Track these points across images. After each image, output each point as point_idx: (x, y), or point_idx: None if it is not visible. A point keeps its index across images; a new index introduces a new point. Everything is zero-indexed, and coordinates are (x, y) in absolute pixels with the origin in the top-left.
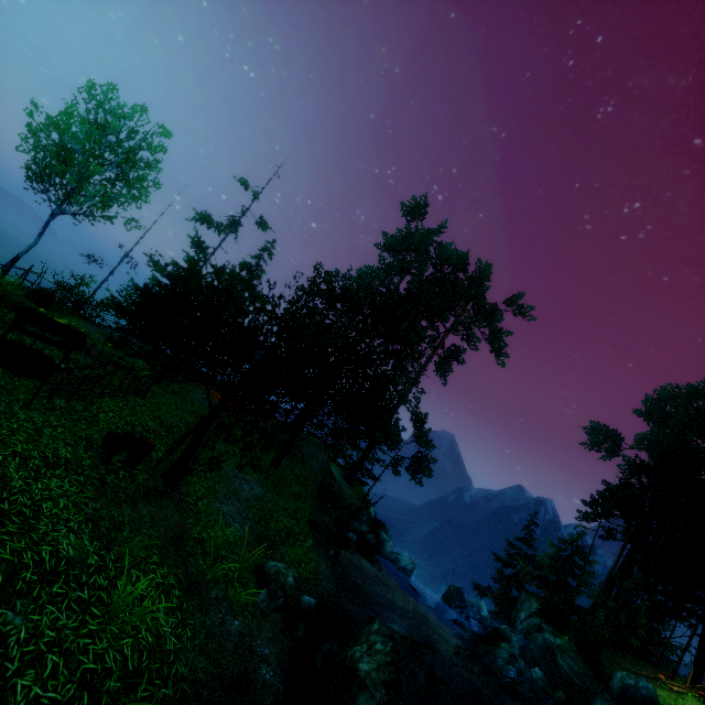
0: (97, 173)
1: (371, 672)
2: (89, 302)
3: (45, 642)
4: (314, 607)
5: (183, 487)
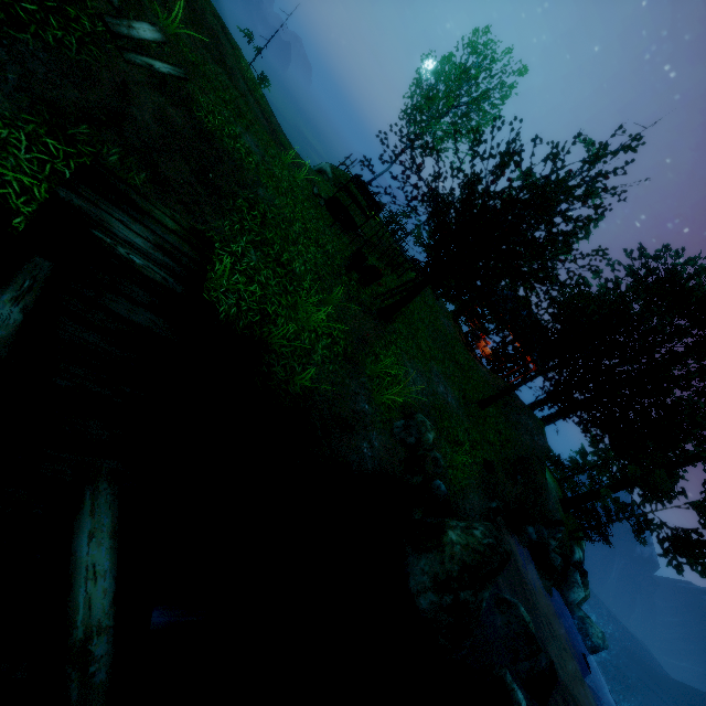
0: (448, 112)
1: (455, 543)
2: (402, 227)
3: (258, 279)
4: (442, 495)
5: (388, 328)
